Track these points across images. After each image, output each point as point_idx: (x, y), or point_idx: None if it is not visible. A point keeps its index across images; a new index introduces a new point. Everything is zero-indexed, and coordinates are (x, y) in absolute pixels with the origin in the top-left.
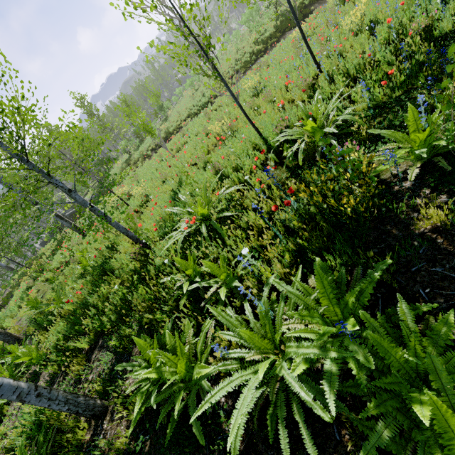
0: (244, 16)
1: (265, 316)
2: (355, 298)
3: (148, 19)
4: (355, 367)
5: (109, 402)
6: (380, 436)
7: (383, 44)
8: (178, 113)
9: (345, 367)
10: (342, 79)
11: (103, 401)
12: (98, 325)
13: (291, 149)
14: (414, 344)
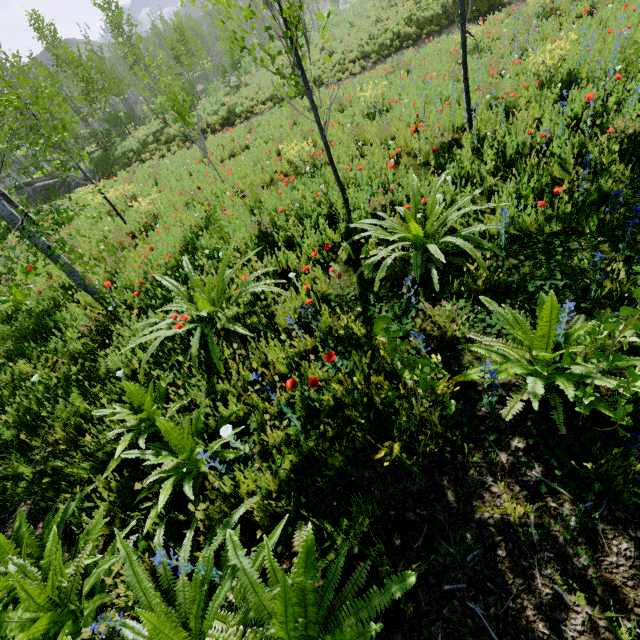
0: None
1: (200, 585)
2: None
3: None
4: None
5: None
6: None
7: (570, 123)
8: (258, 86)
9: None
10: (493, 157)
11: None
12: None
13: (375, 253)
14: None
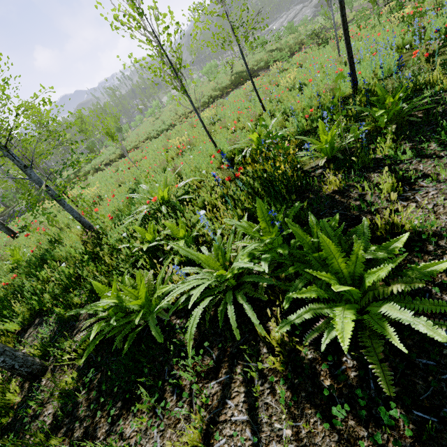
0: (205, 68)
1: (218, 247)
2: (283, 221)
3: (132, 35)
4: (282, 250)
5: (49, 363)
6: (296, 287)
7: (308, 98)
8: (137, 135)
9: (276, 262)
10: (280, 115)
11: (42, 361)
12: (37, 302)
13: (241, 155)
14: (316, 230)
